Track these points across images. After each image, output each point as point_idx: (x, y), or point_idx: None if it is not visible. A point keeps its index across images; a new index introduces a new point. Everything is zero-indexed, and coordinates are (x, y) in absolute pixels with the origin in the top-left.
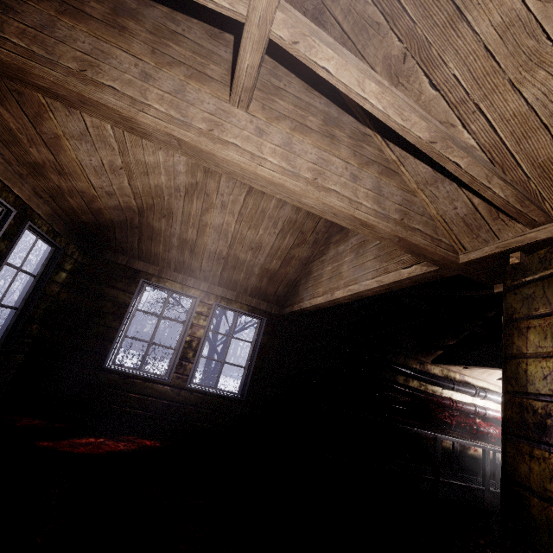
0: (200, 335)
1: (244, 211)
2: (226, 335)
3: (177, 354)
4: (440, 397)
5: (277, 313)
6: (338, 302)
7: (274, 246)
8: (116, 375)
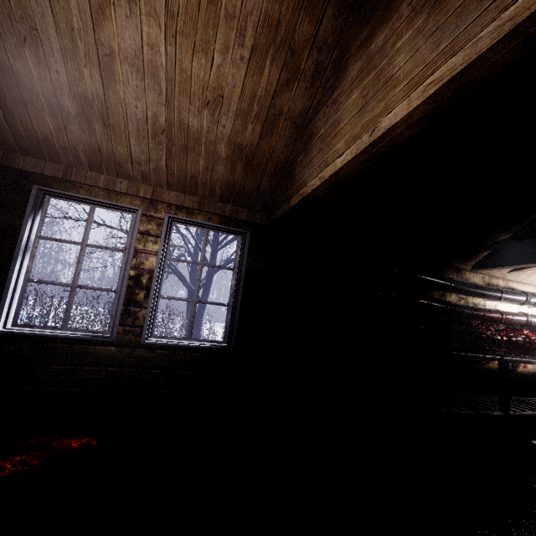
0: (151, 266)
1: (176, 4)
2: (194, 263)
3: (120, 298)
4: (486, 310)
5: (265, 223)
6: (384, 148)
7: (245, 93)
8: (19, 341)
